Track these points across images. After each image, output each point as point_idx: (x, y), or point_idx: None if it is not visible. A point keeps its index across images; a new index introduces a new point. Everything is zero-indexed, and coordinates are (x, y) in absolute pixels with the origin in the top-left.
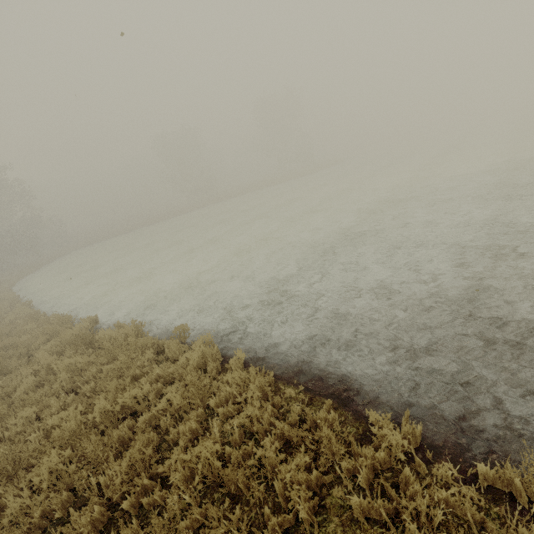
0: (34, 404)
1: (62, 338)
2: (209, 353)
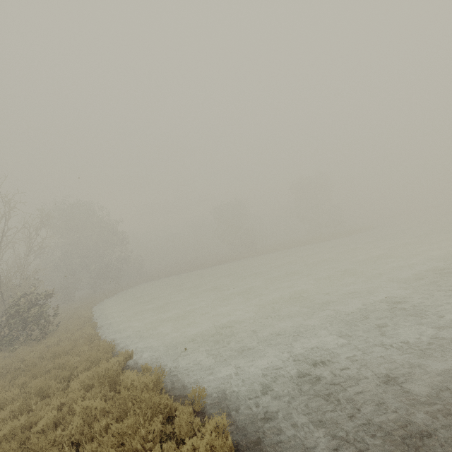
0: (39, 451)
1: (96, 370)
2: (219, 448)
